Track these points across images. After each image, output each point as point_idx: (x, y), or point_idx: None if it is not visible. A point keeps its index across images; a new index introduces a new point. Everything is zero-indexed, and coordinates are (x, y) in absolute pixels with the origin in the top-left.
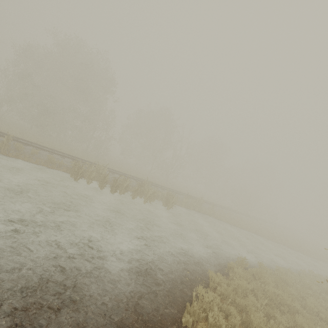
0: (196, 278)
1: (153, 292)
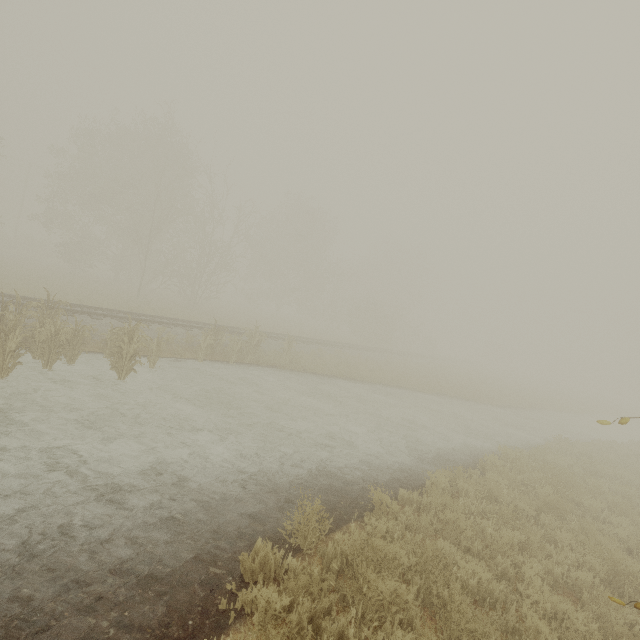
0: None
1: None
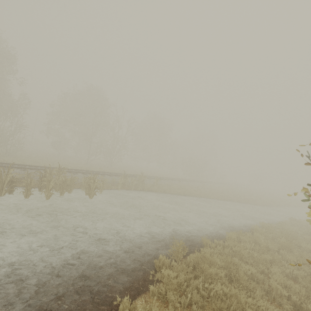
0: None
1: None
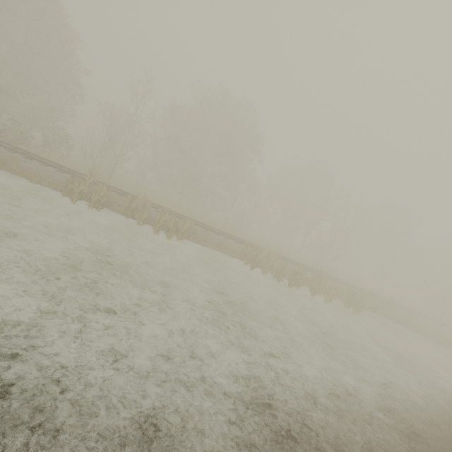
0: (451, 419)
1: (423, 427)
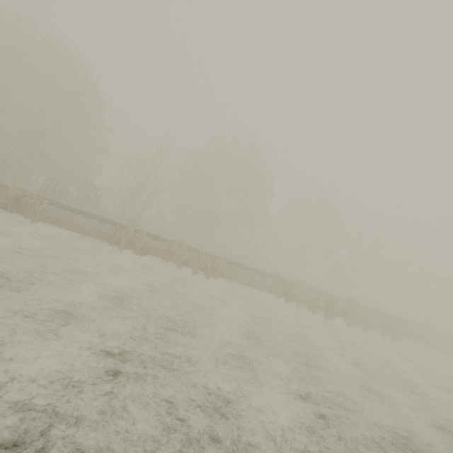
0: None
1: None
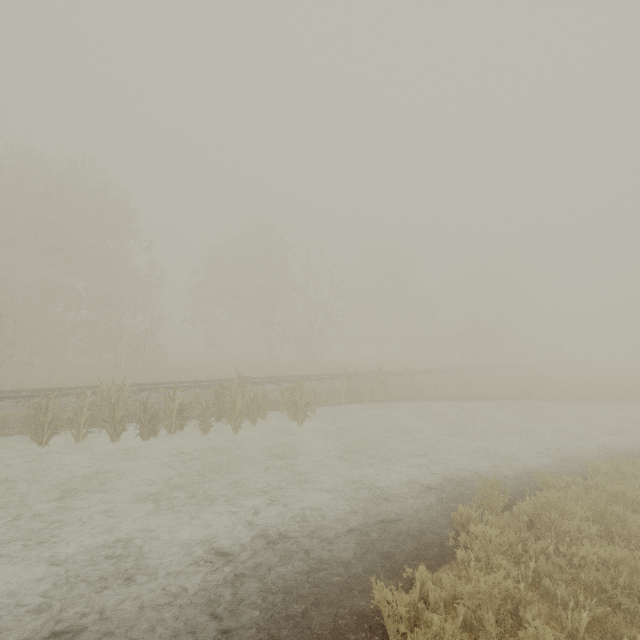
0: (343, 621)
1: None
